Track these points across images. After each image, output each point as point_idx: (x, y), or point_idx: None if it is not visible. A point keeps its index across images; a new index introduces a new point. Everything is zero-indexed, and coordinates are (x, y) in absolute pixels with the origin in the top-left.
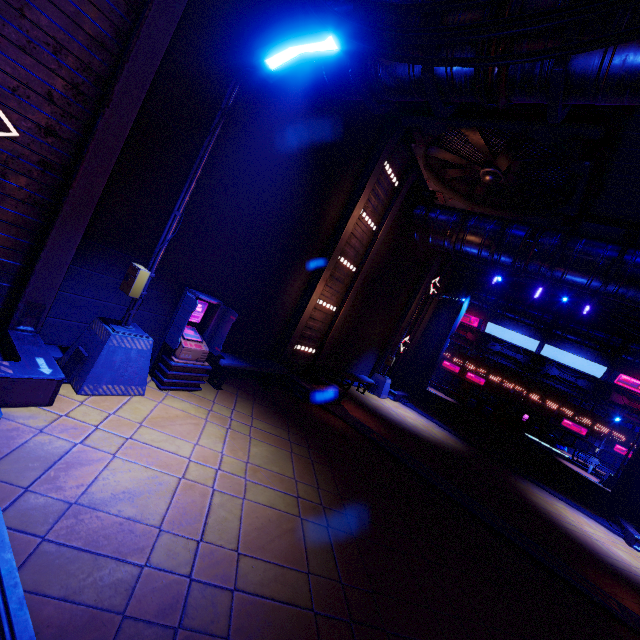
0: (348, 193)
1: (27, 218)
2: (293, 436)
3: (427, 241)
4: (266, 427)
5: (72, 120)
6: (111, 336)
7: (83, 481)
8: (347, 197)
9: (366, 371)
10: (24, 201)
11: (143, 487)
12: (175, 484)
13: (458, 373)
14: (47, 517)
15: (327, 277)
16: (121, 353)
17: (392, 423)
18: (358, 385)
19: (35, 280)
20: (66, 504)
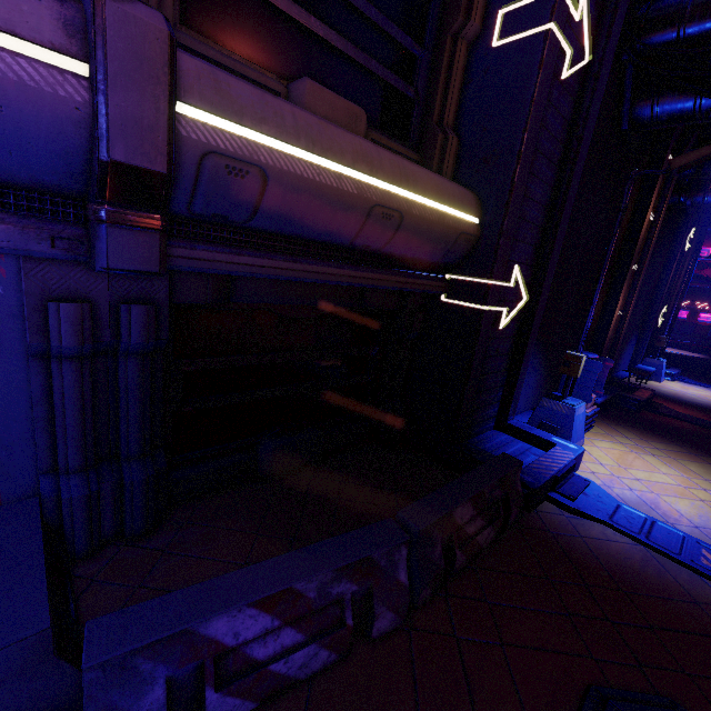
0: (634, 199)
1: (511, 346)
2: (687, 449)
3: (701, 203)
4: (663, 446)
5: (531, 269)
6: (575, 410)
7: (675, 513)
8: (633, 203)
9: (628, 358)
10: (511, 336)
11: (700, 511)
12: (707, 506)
13: (686, 318)
14: (703, 537)
15: (624, 289)
16: (577, 419)
17: (710, 409)
18: (637, 376)
19: (517, 385)
20: (695, 528)
